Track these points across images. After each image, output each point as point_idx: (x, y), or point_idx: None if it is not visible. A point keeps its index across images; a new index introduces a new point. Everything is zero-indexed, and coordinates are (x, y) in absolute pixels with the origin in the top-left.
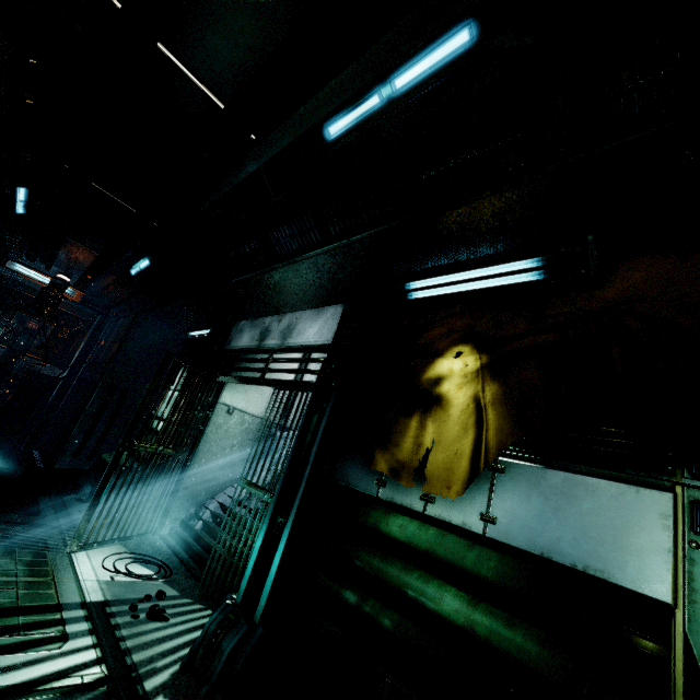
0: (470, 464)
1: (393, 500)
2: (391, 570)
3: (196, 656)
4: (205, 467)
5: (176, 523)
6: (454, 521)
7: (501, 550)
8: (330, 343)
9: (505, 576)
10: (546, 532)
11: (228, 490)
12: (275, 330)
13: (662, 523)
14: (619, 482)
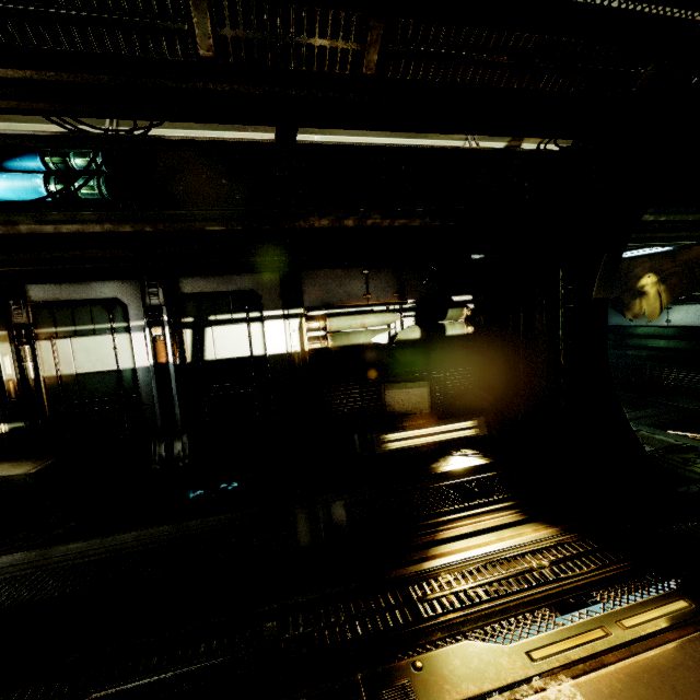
0: (659, 310)
1: (636, 325)
2: (641, 342)
3: None
4: None
5: None
6: (658, 325)
7: (675, 328)
8: None
9: (675, 333)
10: (684, 320)
11: None
12: None
13: None
14: None
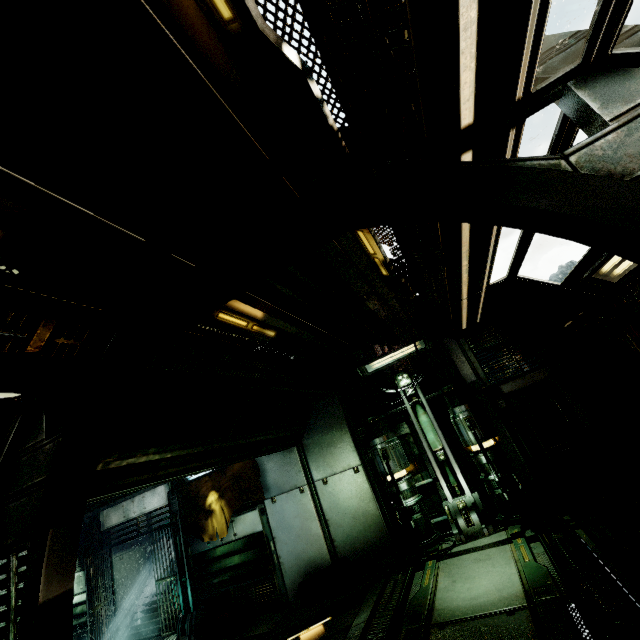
0: (226, 524)
1: (214, 546)
2: (222, 564)
3: (179, 638)
4: (124, 595)
5: (125, 633)
6: (229, 540)
7: (242, 538)
8: (167, 504)
9: (243, 544)
10: (245, 530)
11: (142, 596)
12: (133, 508)
13: (258, 516)
14: (251, 511)
